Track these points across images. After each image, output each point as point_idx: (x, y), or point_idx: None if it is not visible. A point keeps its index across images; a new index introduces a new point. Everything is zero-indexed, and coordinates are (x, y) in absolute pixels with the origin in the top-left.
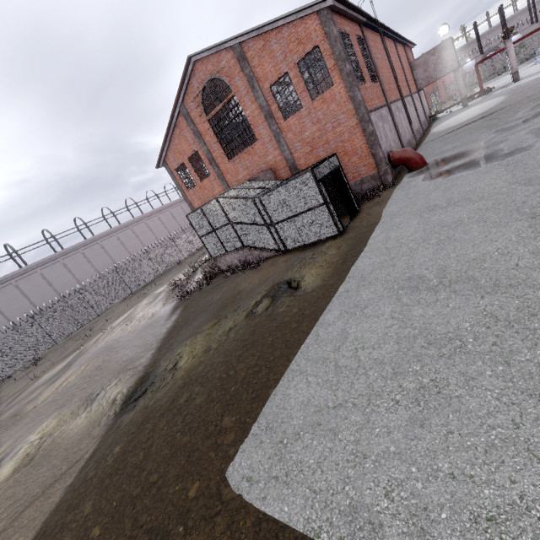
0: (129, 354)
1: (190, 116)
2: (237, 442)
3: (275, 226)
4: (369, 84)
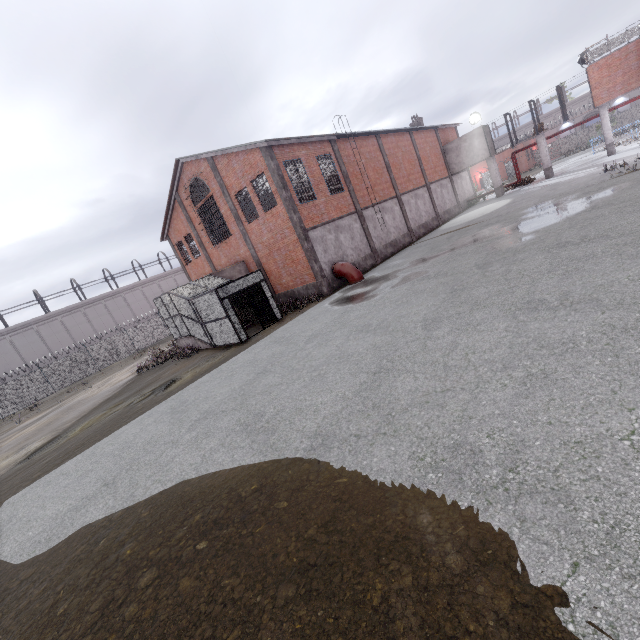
0: (69, 417)
1: (183, 203)
2: (27, 486)
3: (205, 325)
4: (323, 200)
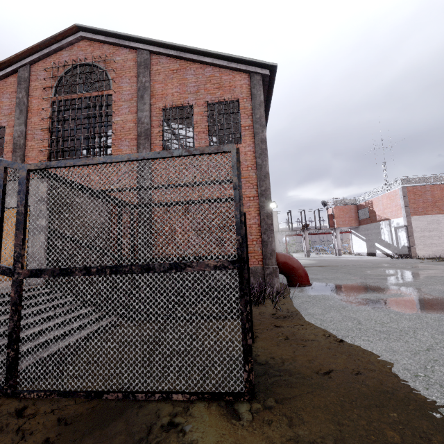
0: None
1: (29, 83)
2: None
3: (23, 281)
4: None
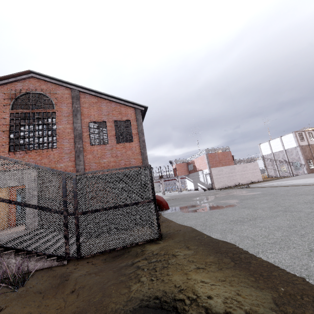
0: None
1: None
2: None
3: (78, 217)
4: None
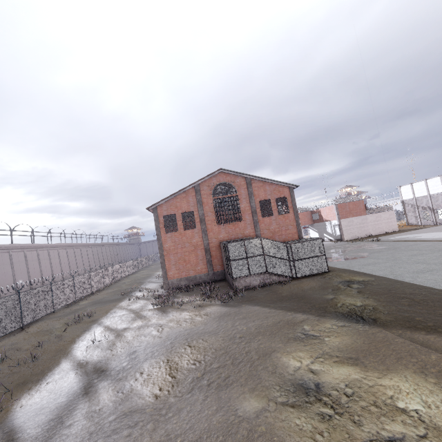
0: (267, 321)
1: (200, 191)
2: None
3: (294, 262)
4: None
